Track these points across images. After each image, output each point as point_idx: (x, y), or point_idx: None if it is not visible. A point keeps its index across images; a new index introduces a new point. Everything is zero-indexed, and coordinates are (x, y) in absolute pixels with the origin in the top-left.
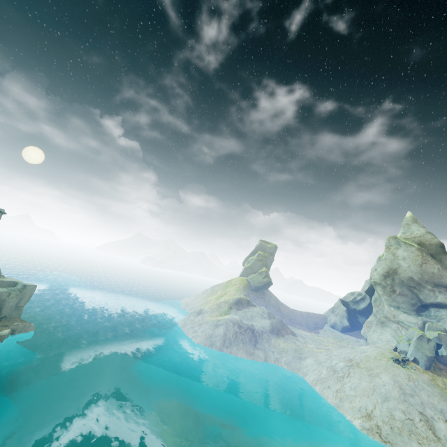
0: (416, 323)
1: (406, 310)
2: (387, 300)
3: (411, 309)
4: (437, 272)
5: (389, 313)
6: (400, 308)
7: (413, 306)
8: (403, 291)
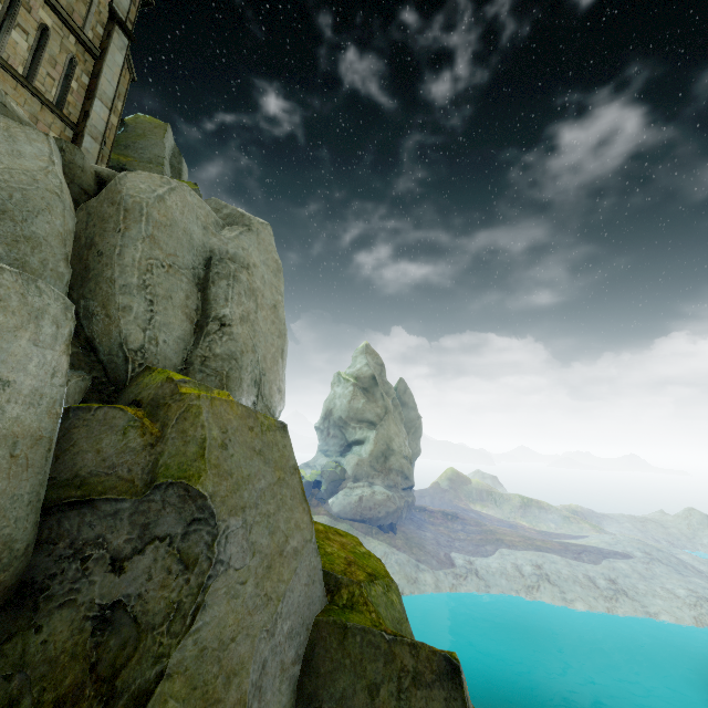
0: (323, 464)
1: (332, 453)
2: (320, 445)
3: (337, 451)
4: (361, 407)
5: (313, 459)
6: (328, 451)
7: (341, 447)
8: (335, 433)
